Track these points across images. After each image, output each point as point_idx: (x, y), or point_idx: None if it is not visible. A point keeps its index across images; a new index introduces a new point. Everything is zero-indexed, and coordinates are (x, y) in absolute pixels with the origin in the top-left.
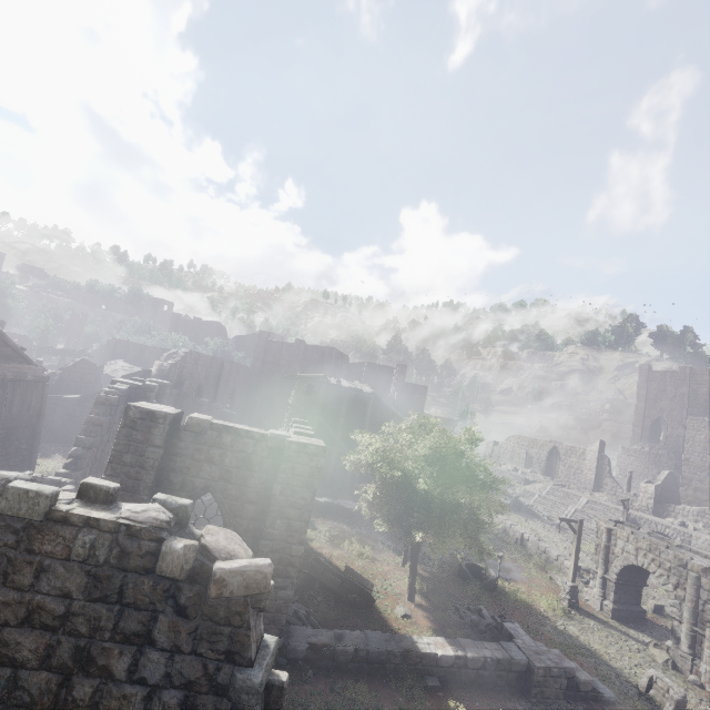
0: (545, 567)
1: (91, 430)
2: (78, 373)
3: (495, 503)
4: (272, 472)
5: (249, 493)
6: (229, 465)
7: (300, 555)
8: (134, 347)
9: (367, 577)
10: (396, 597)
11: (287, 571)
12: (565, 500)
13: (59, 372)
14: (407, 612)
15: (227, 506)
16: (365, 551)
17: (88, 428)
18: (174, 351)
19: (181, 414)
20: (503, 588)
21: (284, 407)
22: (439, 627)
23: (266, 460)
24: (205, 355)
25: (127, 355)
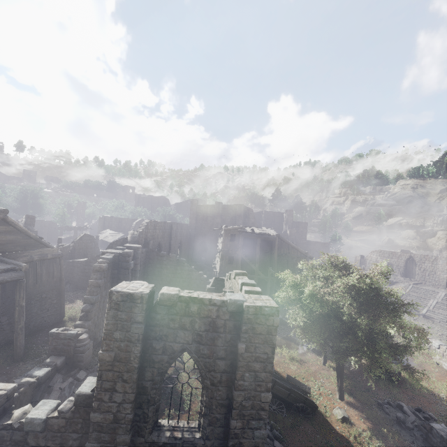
0: (429, 354)
1: (93, 291)
2: (83, 243)
3: (422, 332)
4: (234, 331)
5: (218, 351)
6: (198, 329)
7: (268, 401)
8: (115, 220)
9: (302, 379)
10: (329, 397)
11: (259, 415)
12: (425, 295)
13: (72, 244)
14: (345, 415)
15: (202, 363)
16: (294, 356)
17: (91, 290)
18: (140, 219)
19: (153, 289)
20: (406, 378)
21: (214, 248)
22: (373, 425)
23: (229, 322)
24: (160, 222)
25: (112, 225)
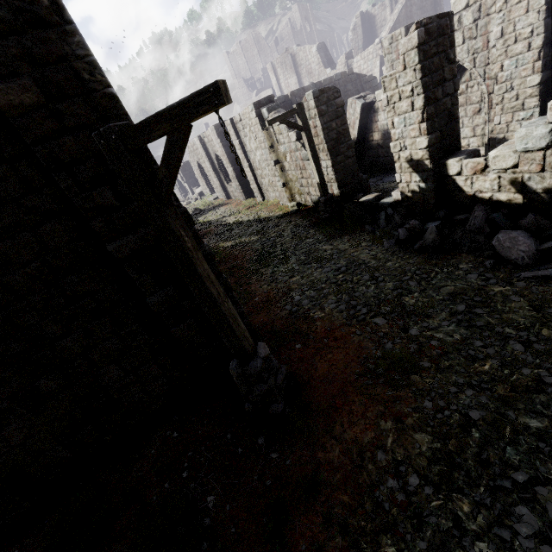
0: None
1: None
2: None
3: None
4: None
5: None
6: None
7: None
8: None
9: None
10: None
11: None
12: None
13: None
14: None
15: None
16: None
17: None
18: None
19: None
20: None
21: None
22: None
23: None
24: None
25: None
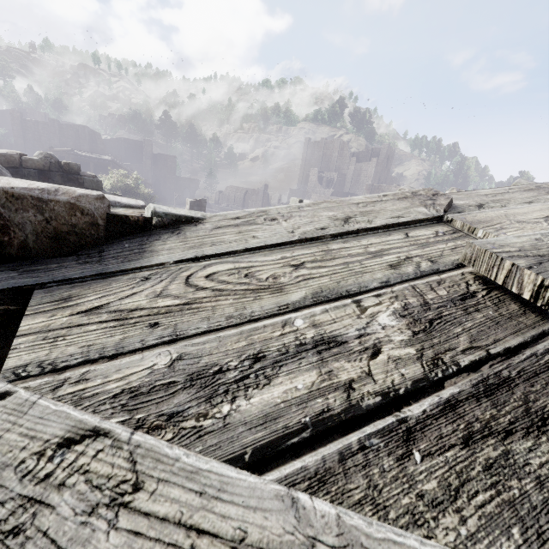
0: None
1: None
2: None
3: None
4: None
5: None
6: None
7: None
8: None
9: None
10: None
11: None
12: None
13: None
14: None
15: None
16: None
17: None
18: None
19: None
20: None
21: None
22: None
23: None
24: None
25: None
